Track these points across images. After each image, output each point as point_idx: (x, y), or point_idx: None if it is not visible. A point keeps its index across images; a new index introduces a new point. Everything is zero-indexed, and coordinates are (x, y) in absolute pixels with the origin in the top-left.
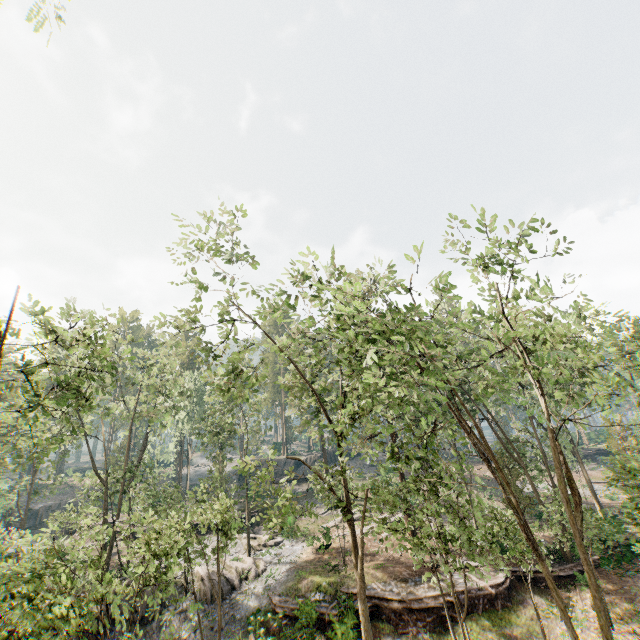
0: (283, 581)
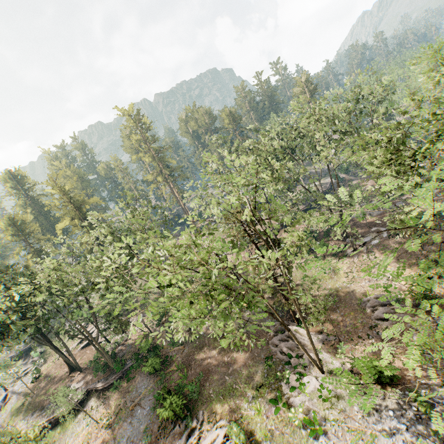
0: (8, 412)
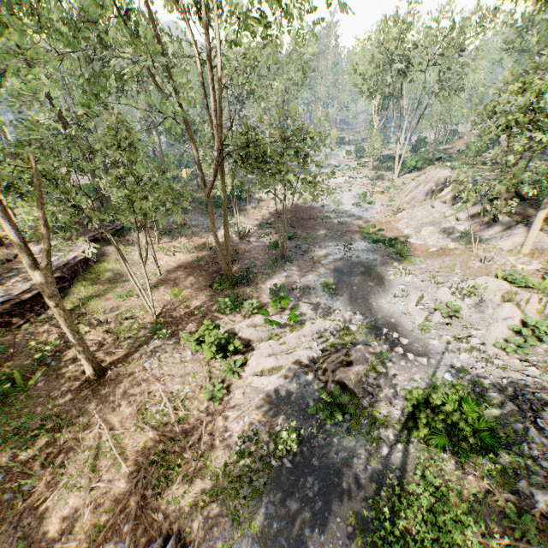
0: None
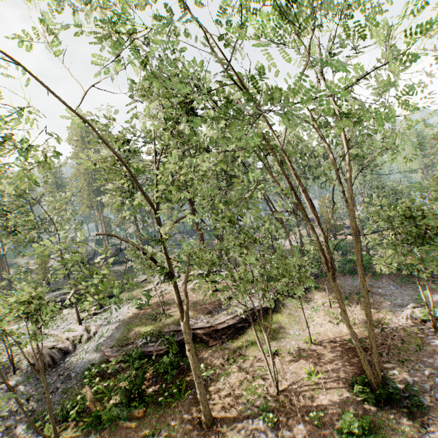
0: (114, 336)
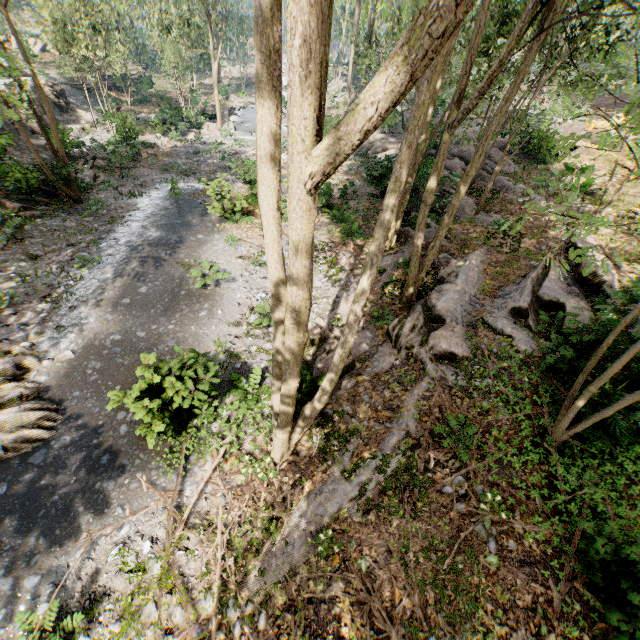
0: (55, 77)
